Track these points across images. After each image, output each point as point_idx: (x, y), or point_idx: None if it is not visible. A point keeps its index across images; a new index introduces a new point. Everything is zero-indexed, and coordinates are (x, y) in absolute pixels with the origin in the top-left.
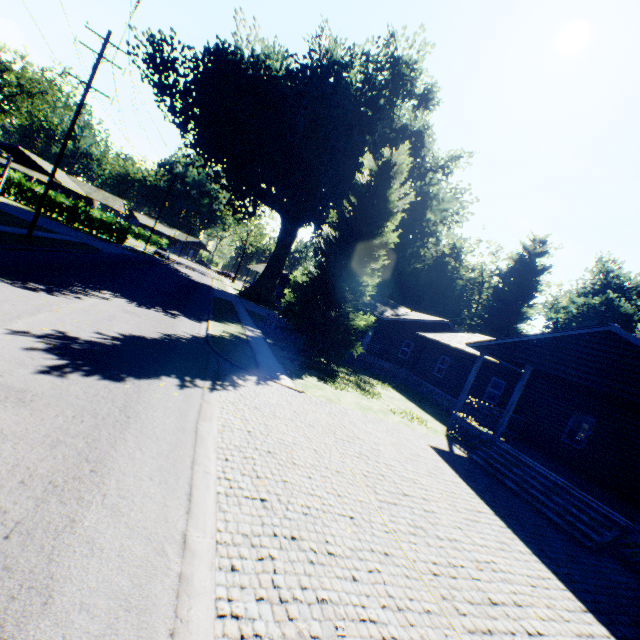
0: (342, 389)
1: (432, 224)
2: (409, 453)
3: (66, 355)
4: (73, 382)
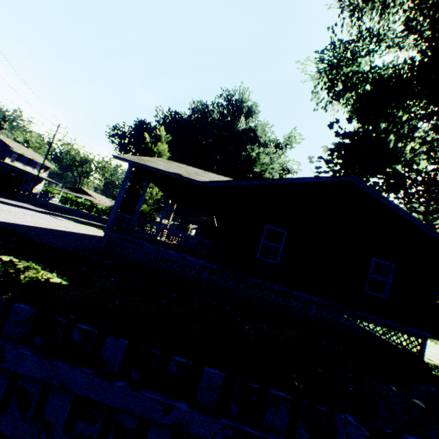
0: None
1: (260, 174)
2: (72, 228)
3: None
4: None
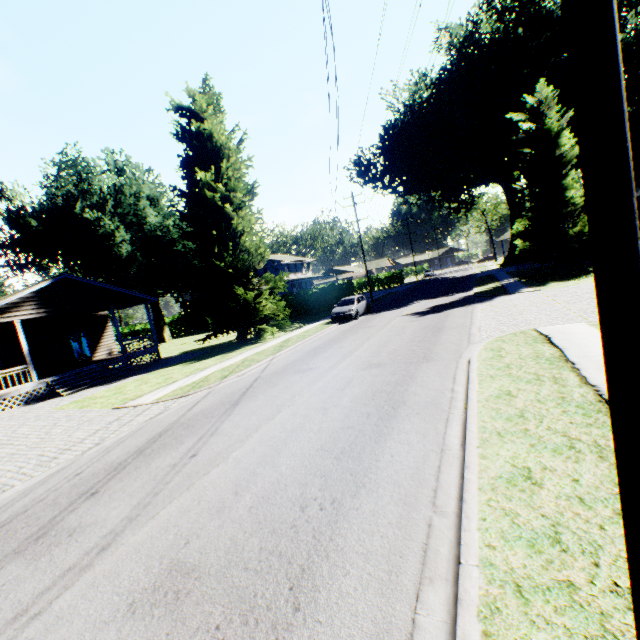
0: (586, 278)
1: None
2: None
3: (420, 314)
4: (426, 316)
